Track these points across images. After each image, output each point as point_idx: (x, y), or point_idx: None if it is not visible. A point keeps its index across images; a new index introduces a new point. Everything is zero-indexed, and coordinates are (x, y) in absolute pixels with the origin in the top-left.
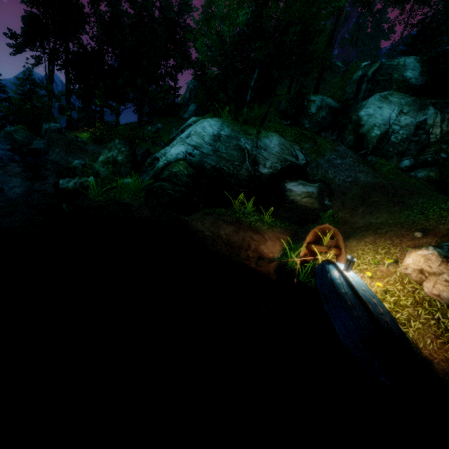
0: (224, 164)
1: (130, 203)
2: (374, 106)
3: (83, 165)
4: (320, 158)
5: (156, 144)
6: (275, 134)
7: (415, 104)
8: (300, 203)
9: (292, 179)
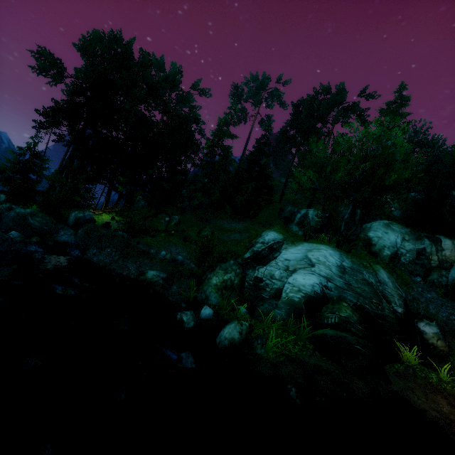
0: (363, 301)
1: (321, 365)
2: (381, 231)
3: (165, 279)
4: (411, 290)
5: (187, 241)
6: (379, 266)
7: (412, 235)
8: (440, 348)
9: (418, 318)
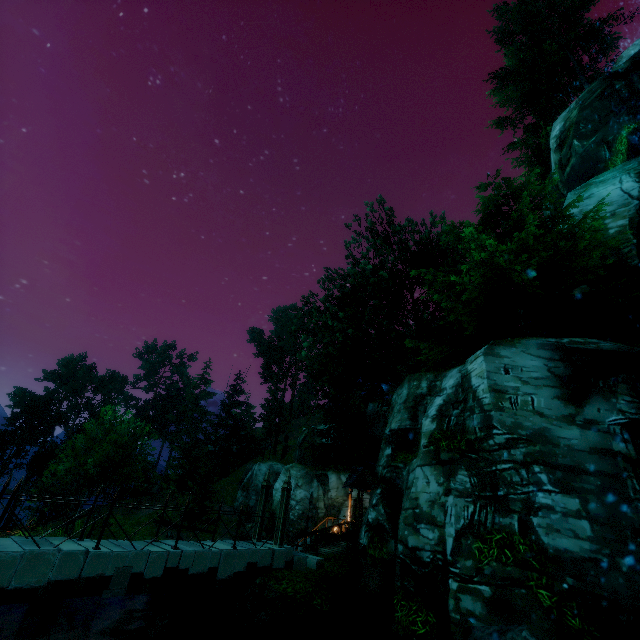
0: None
1: None
2: (280, 480)
3: None
4: None
5: None
6: None
7: (307, 476)
8: None
9: None
